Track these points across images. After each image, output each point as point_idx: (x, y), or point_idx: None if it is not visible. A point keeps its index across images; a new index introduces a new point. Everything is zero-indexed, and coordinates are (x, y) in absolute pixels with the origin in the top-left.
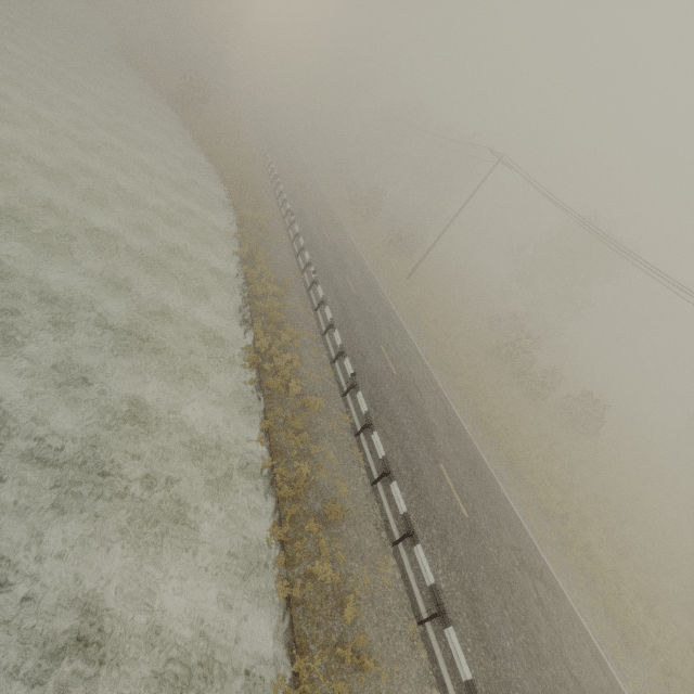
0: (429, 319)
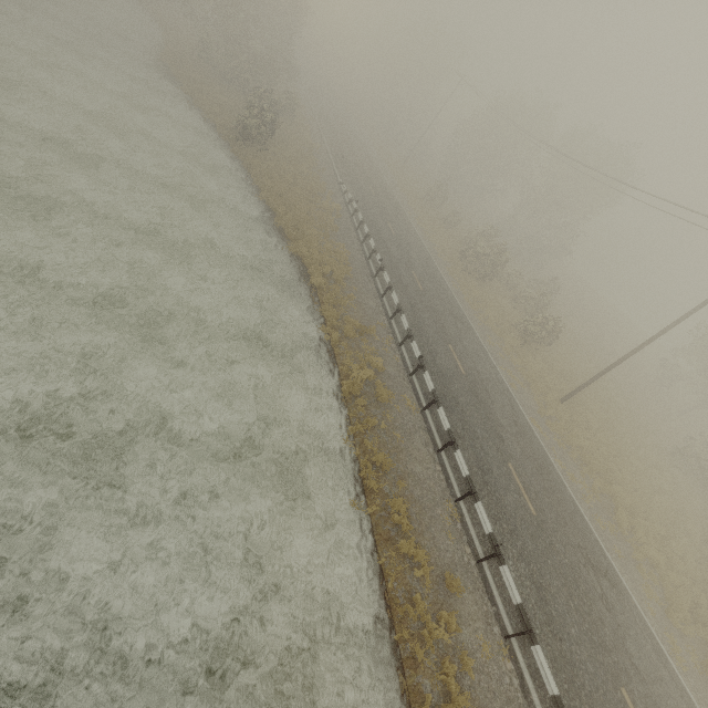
0: (623, 505)
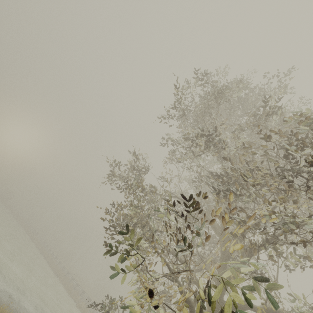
0: (78, 280)
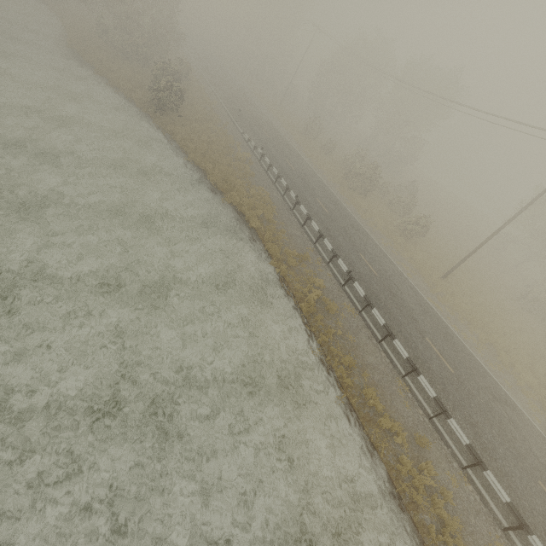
0: (501, 347)
